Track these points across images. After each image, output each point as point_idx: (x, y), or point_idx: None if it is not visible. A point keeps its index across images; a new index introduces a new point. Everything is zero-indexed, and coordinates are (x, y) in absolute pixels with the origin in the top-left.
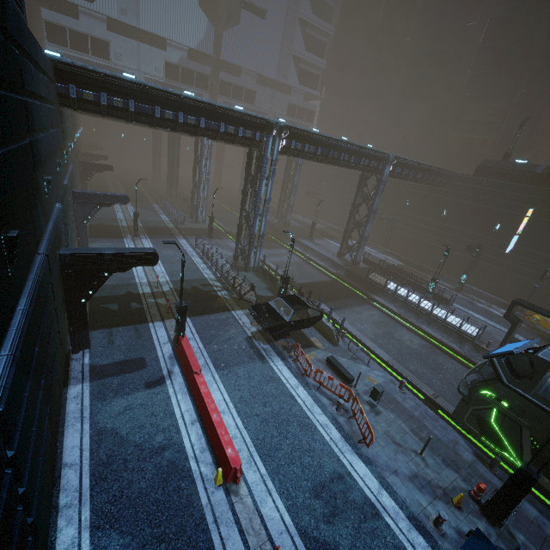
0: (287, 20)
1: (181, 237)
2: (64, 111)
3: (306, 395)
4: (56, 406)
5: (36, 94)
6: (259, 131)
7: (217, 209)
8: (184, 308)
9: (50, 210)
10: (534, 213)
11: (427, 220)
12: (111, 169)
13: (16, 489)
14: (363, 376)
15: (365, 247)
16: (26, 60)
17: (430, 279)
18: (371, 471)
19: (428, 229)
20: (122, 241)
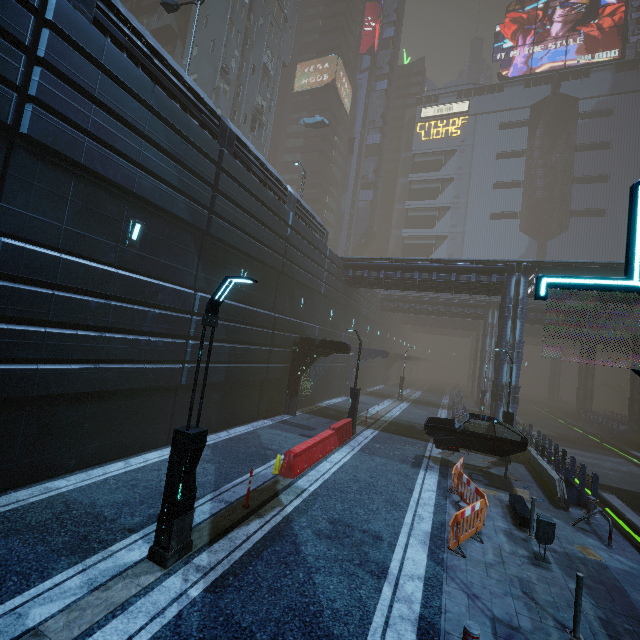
0: None
1: (445, 409)
2: (360, 297)
3: (430, 497)
4: (246, 407)
5: (306, 255)
6: (498, 274)
7: (535, 415)
8: (355, 392)
9: (303, 317)
10: None
11: None
12: (409, 358)
13: (188, 329)
14: (570, 541)
15: None
16: (298, 236)
17: None
18: (429, 565)
19: None
20: (385, 399)
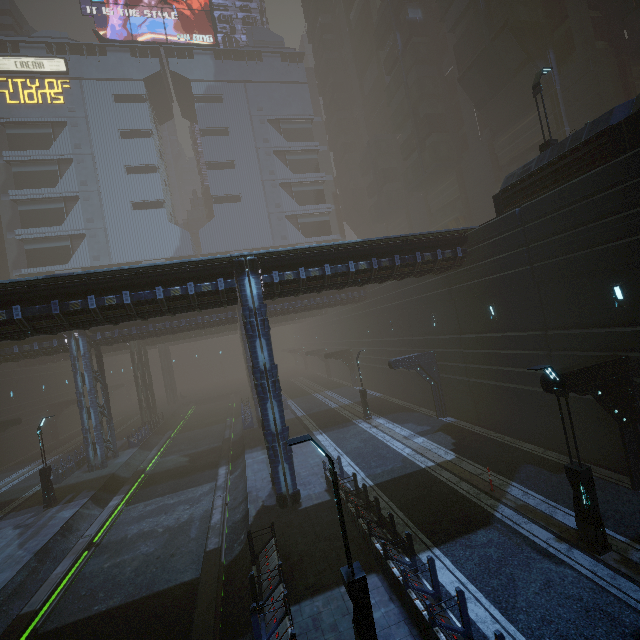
0: (266, 191)
1: None
2: None
3: None
4: None
5: None
6: None
7: (213, 420)
8: None
9: None
10: None
11: (473, 337)
12: (16, 423)
13: None
14: None
15: (393, 427)
16: None
17: (503, 503)
18: None
19: (483, 354)
20: None
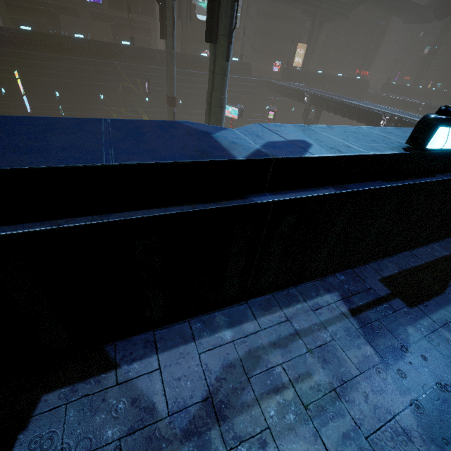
0: None
1: None
2: None
3: None
4: None
5: None
6: None
7: None
8: None
9: None
10: (20, 74)
11: None
12: None
13: None
14: None
15: None
16: None
17: None
18: None
19: None
20: None
